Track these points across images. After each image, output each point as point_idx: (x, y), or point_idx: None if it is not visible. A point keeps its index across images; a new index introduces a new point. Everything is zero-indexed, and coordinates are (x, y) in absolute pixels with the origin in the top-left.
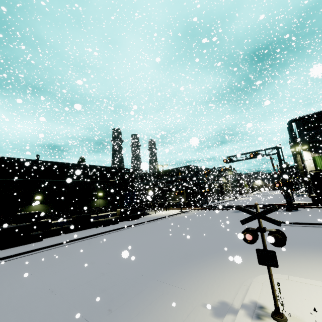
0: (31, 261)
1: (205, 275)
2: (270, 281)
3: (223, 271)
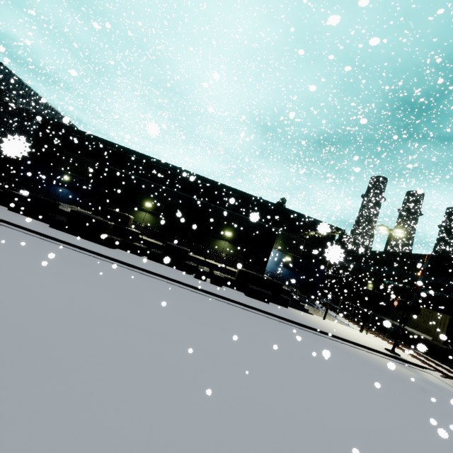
0: (33, 245)
1: None
2: None
3: None
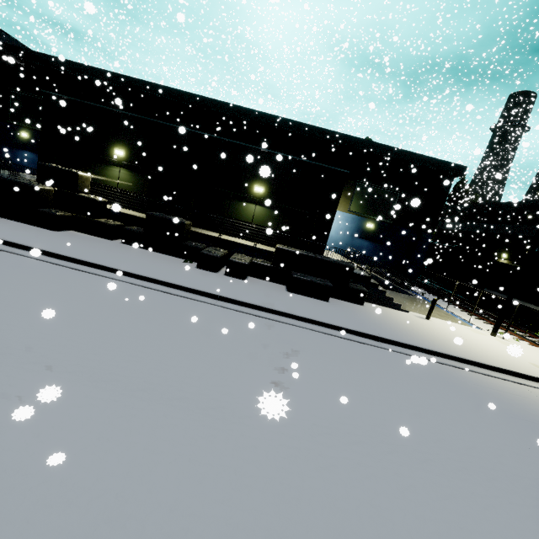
0: None
1: None
2: None
3: None
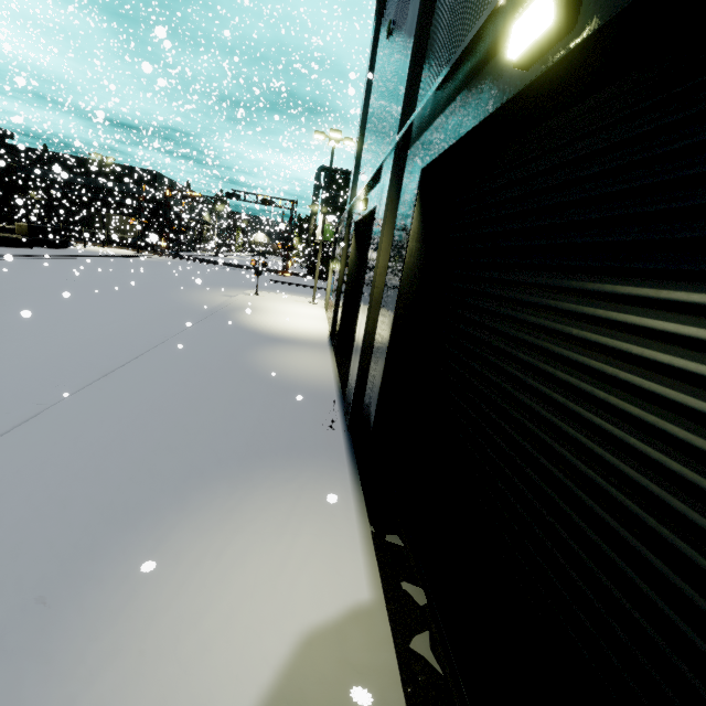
0: None
1: (217, 290)
2: (257, 282)
3: (228, 290)
